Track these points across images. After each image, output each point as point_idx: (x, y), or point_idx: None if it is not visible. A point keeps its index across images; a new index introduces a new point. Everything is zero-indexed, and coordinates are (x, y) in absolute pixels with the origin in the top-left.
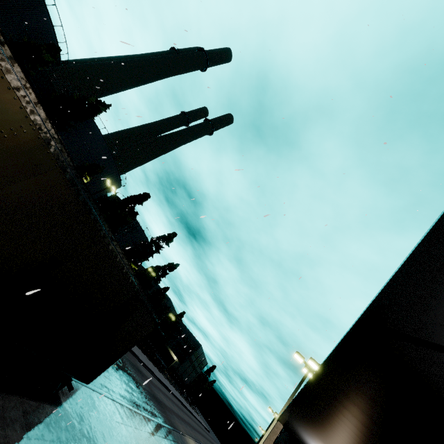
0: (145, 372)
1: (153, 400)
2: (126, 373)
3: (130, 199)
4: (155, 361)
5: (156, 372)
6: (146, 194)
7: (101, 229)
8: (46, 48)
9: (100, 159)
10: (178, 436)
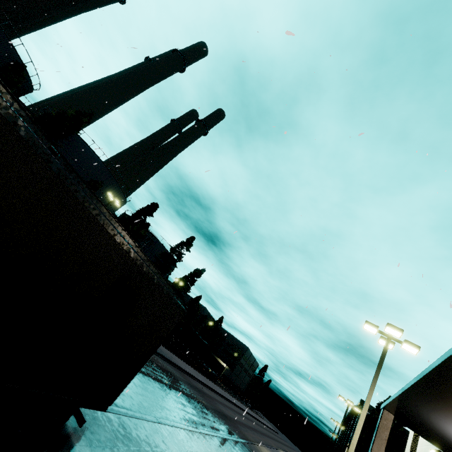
0: (196, 385)
1: (211, 413)
2: (174, 389)
3: (139, 213)
4: (205, 372)
5: (208, 383)
6: (154, 204)
7: (17, 123)
8: (10, 68)
9: (97, 177)
10: (247, 446)
